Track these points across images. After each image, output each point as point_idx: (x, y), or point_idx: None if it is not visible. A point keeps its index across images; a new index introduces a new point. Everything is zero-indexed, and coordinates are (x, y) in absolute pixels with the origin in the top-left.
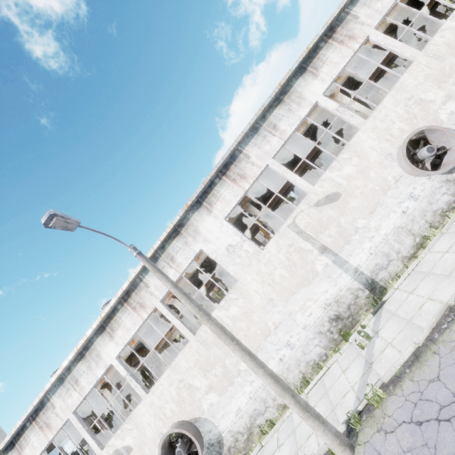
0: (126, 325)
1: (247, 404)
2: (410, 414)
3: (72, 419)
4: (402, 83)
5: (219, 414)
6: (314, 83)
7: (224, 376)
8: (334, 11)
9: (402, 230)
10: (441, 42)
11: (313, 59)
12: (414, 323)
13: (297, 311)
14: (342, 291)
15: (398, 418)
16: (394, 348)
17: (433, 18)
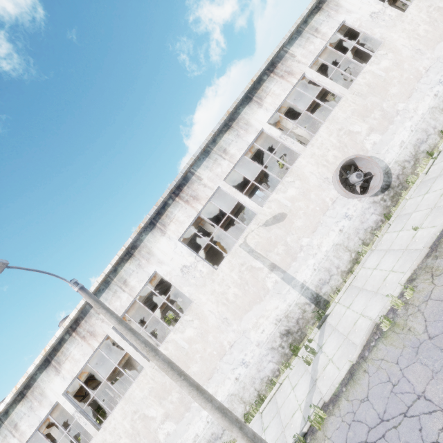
0: (75, 356)
1: (204, 429)
2: (345, 436)
3: None
4: (334, 116)
5: None
6: (259, 112)
7: (180, 402)
8: (274, 49)
9: (340, 247)
10: (363, 82)
11: (258, 90)
12: (350, 339)
13: (251, 328)
14: (291, 307)
15: (336, 440)
16: (334, 364)
17: (356, 62)
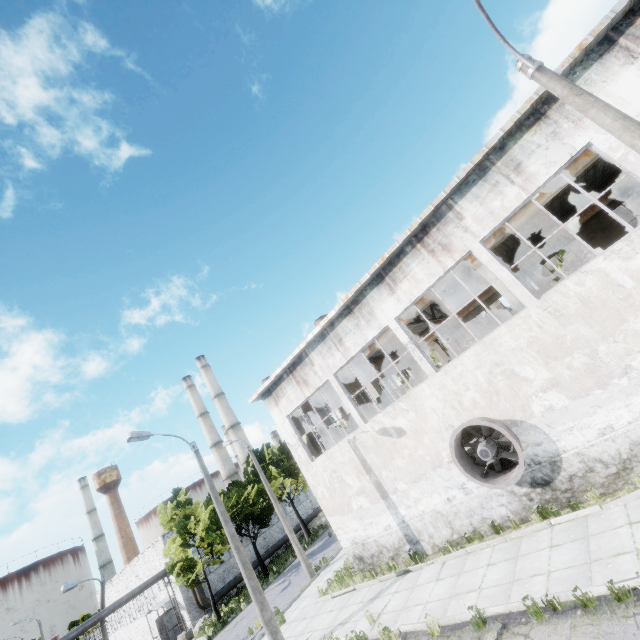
0: (416, 275)
1: (630, 423)
2: None
3: (332, 381)
4: None
5: (562, 425)
6: None
7: (588, 371)
8: None
9: None
10: None
11: None
12: None
13: None
14: None
15: None
16: None
17: None
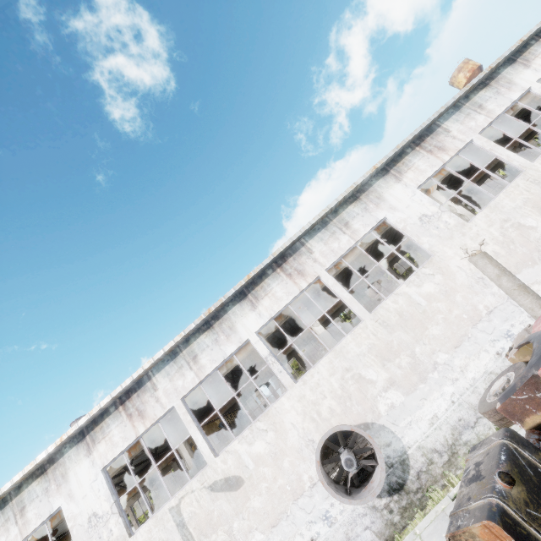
0: None
1: None
2: None
3: None
4: (343, 346)
5: None
6: (250, 315)
7: None
8: (285, 242)
9: None
10: (393, 308)
11: (257, 286)
12: None
13: None
14: None
15: None
16: None
17: (390, 275)
